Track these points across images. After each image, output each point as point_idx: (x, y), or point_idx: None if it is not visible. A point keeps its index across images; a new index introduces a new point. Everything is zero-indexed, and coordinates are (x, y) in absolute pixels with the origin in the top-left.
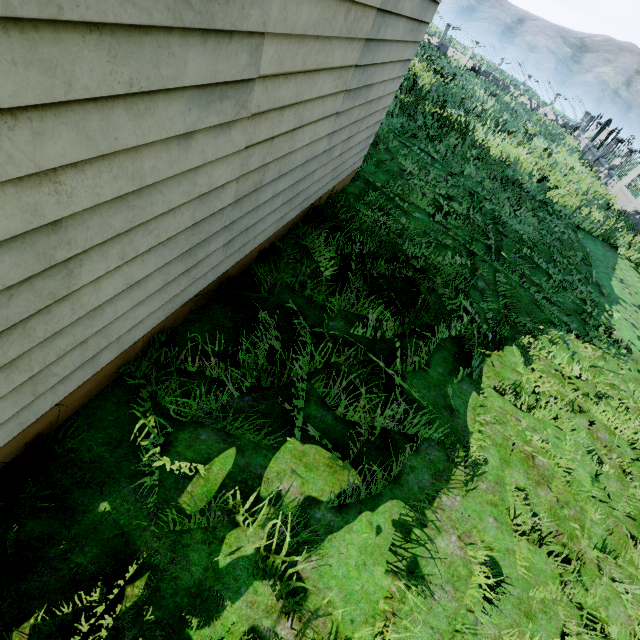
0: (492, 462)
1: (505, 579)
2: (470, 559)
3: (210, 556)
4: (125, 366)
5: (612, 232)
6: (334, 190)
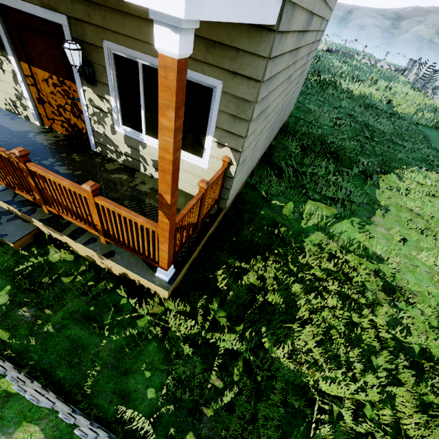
0: (392, 210)
1: (408, 241)
2: (391, 234)
3: (299, 225)
4: (248, 179)
5: None
6: (285, 121)
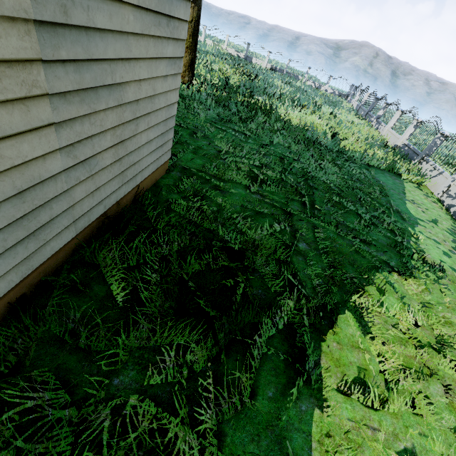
0: None
1: None
2: None
3: None
4: None
5: (393, 164)
6: (141, 188)
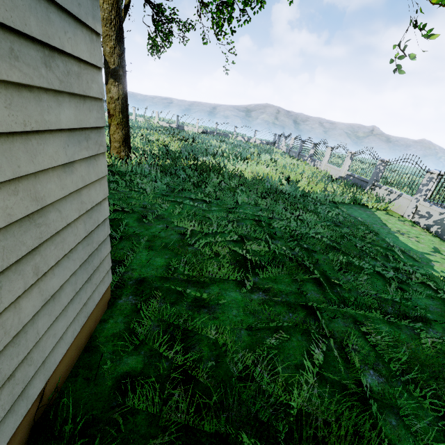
0: None
1: None
2: None
3: None
4: None
5: (354, 195)
6: (53, 385)
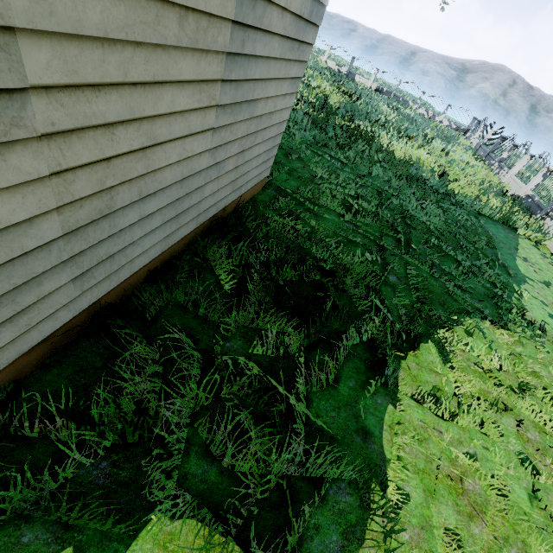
0: (415, 497)
1: None
2: None
3: None
4: None
5: (510, 215)
6: (242, 200)
